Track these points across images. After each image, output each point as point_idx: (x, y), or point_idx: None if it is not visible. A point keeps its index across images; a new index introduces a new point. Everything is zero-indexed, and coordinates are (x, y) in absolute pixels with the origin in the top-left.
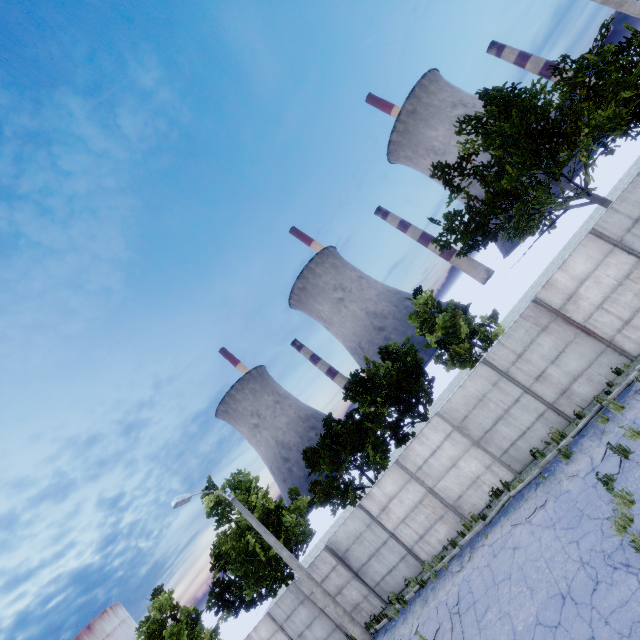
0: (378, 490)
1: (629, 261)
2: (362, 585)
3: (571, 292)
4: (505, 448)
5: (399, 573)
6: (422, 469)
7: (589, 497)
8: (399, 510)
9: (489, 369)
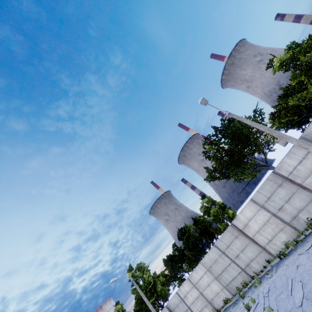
0: (182, 288)
1: (268, 215)
2: None
3: (246, 223)
4: (227, 283)
5: None
6: (197, 284)
7: None
8: (190, 298)
9: (217, 249)
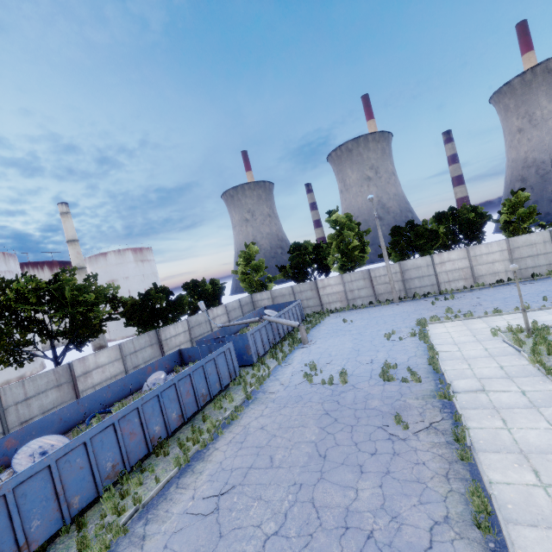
0: (446, 254)
1: None
2: (403, 285)
3: None
4: (521, 268)
5: (425, 289)
6: (476, 257)
7: None
8: (449, 267)
9: (549, 235)
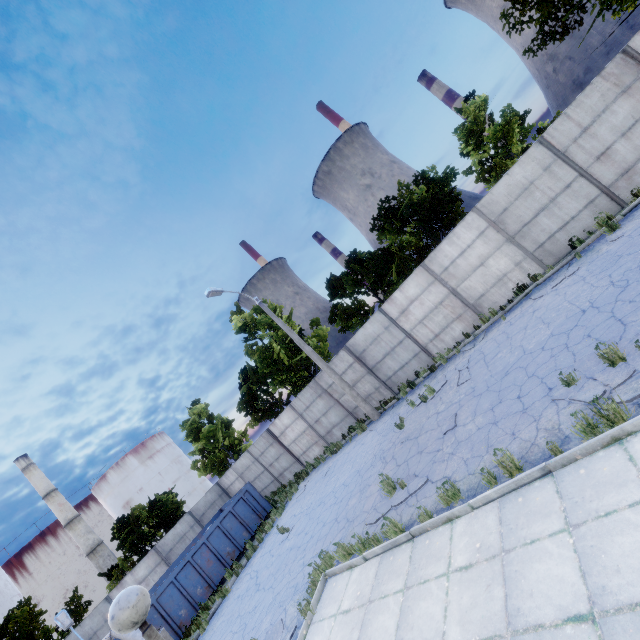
0: (400, 294)
1: None
2: (375, 379)
3: None
4: (541, 242)
5: (410, 368)
6: (448, 270)
7: (633, 243)
8: (418, 312)
9: (544, 150)
